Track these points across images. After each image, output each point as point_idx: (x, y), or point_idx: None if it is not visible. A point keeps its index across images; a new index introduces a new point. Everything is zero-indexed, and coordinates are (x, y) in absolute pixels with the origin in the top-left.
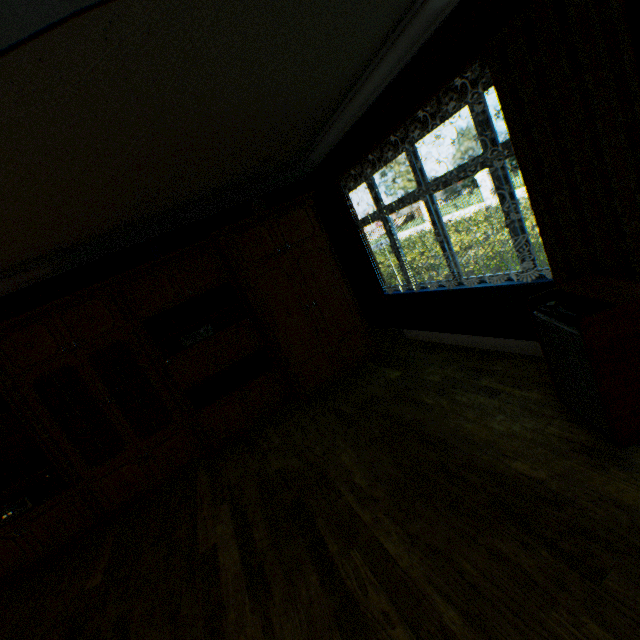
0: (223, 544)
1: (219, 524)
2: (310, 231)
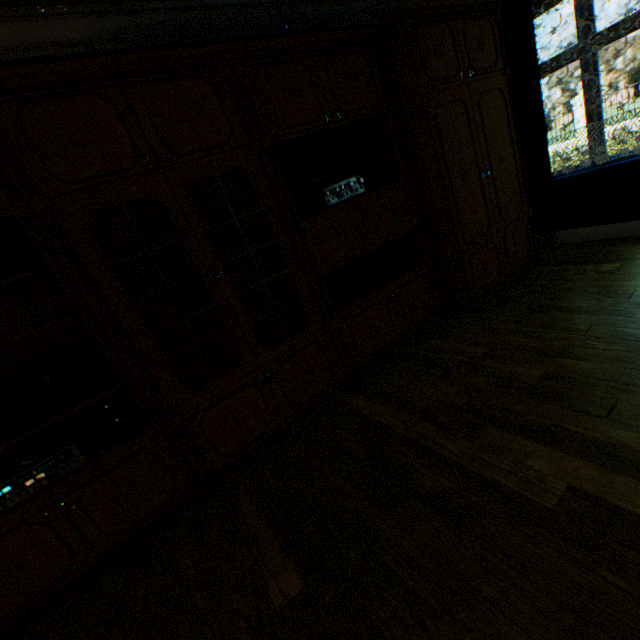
0: (600, 487)
1: (527, 458)
2: (492, 60)
